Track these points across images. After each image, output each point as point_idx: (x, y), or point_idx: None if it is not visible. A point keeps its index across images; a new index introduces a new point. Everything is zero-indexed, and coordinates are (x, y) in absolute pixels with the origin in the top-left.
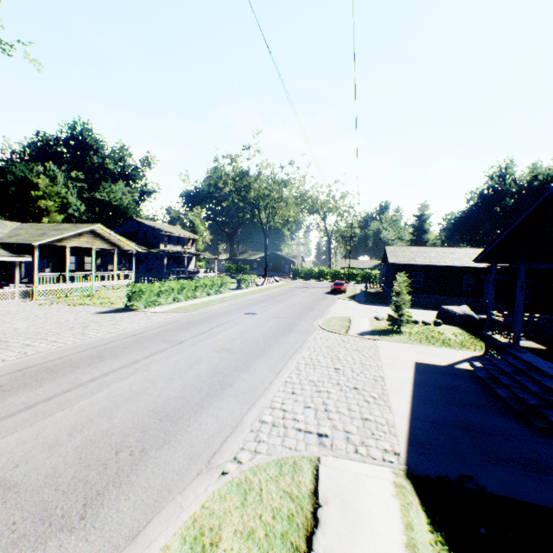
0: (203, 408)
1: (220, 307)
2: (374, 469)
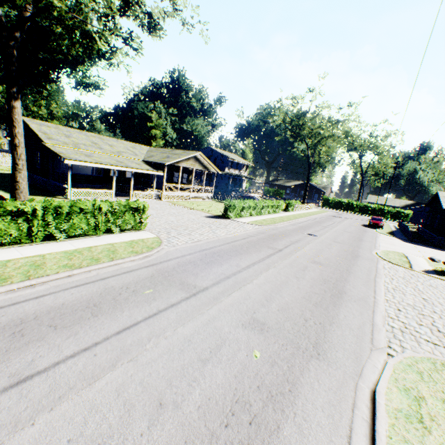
0: (337, 304)
1: (284, 225)
2: None
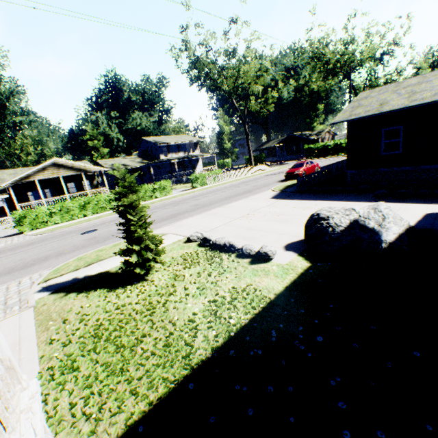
0: None
1: (99, 221)
2: None
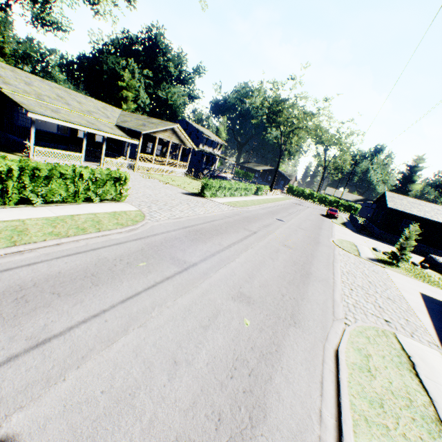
0: (306, 283)
1: (255, 208)
2: (429, 349)
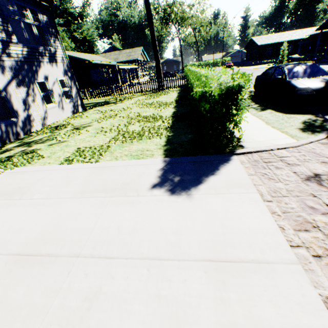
0: None
1: None
2: None
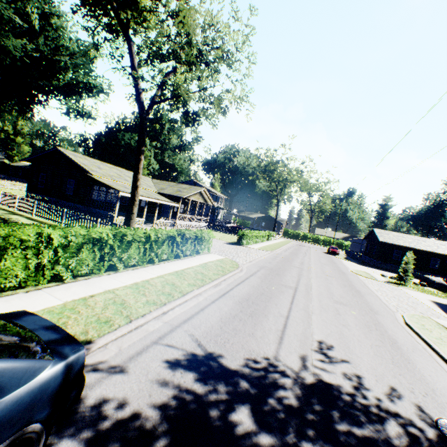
0: (361, 295)
1: (280, 251)
2: None
